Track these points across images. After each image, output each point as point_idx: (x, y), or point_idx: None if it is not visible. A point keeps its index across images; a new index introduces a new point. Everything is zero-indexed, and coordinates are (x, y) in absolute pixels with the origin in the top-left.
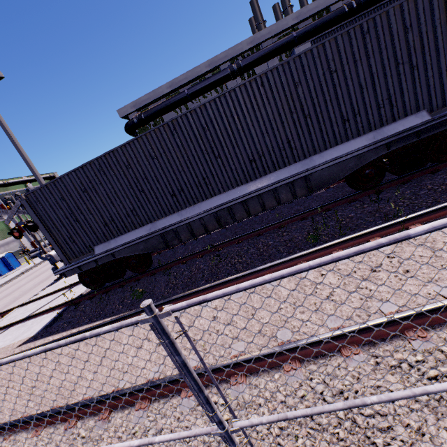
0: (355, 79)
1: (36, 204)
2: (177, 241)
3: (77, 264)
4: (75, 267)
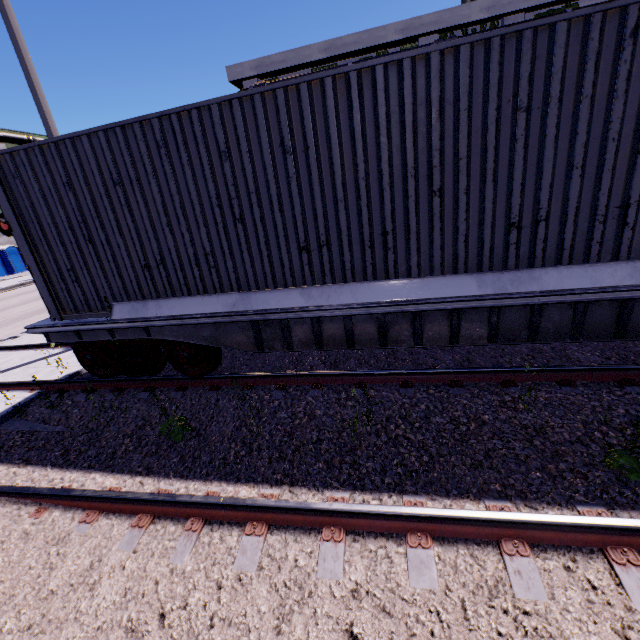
0: None
1: (14, 181)
2: (281, 344)
3: (74, 326)
4: (69, 331)
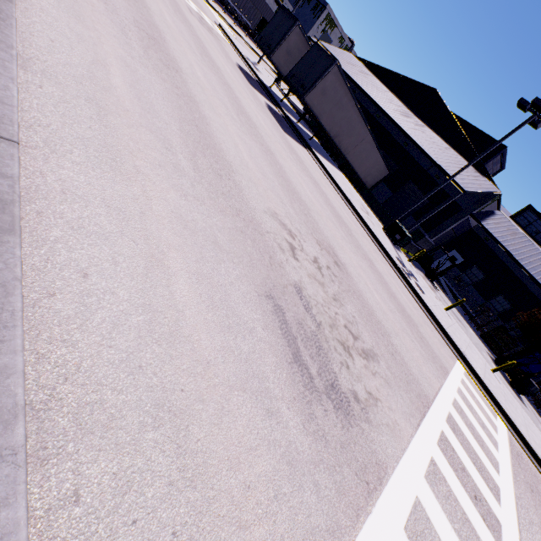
0: (251, 12)
1: None
2: None
3: None
4: None
